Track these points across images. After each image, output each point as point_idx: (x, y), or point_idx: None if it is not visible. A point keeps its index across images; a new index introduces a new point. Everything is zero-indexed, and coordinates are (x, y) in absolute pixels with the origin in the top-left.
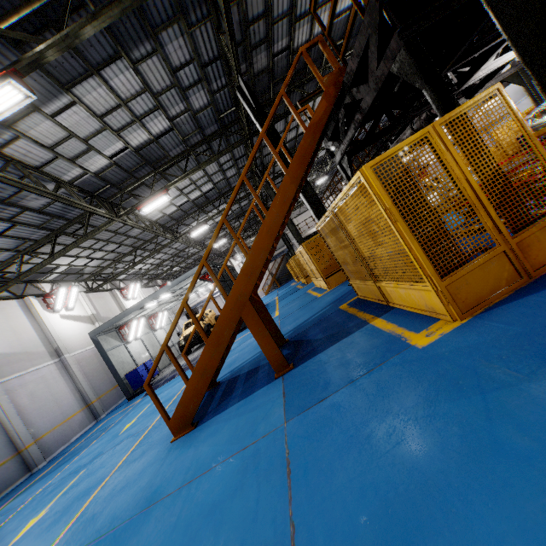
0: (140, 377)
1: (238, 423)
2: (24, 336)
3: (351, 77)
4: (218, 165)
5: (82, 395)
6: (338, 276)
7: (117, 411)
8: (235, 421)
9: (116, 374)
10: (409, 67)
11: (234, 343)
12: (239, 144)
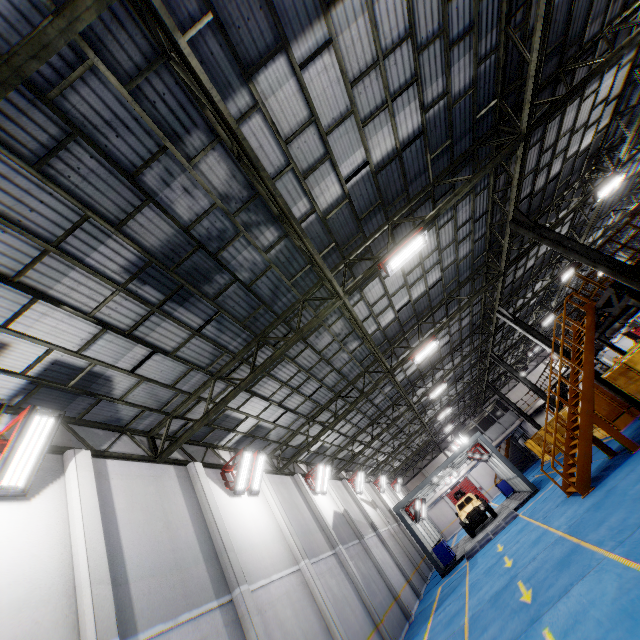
0: (446, 551)
1: (628, 465)
2: (354, 509)
3: (600, 305)
4: (462, 356)
5: (400, 570)
6: (621, 419)
7: (442, 582)
8: (624, 467)
9: (424, 547)
10: (636, 304)
11: (541, 496)
12: (487, 340)
